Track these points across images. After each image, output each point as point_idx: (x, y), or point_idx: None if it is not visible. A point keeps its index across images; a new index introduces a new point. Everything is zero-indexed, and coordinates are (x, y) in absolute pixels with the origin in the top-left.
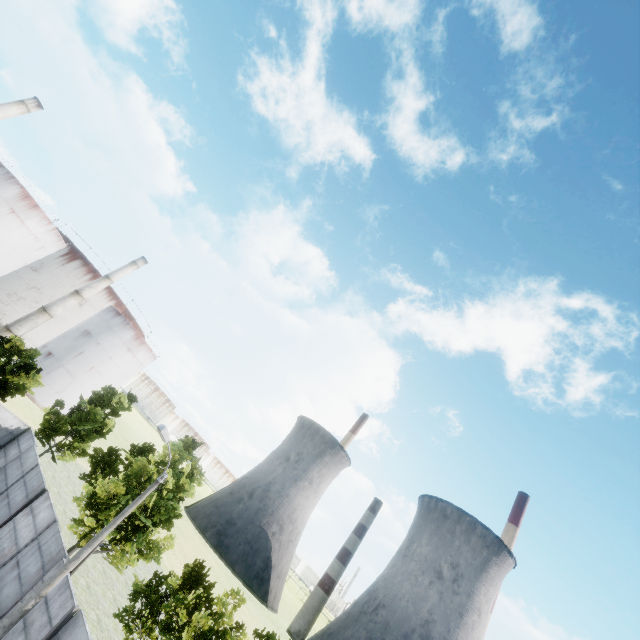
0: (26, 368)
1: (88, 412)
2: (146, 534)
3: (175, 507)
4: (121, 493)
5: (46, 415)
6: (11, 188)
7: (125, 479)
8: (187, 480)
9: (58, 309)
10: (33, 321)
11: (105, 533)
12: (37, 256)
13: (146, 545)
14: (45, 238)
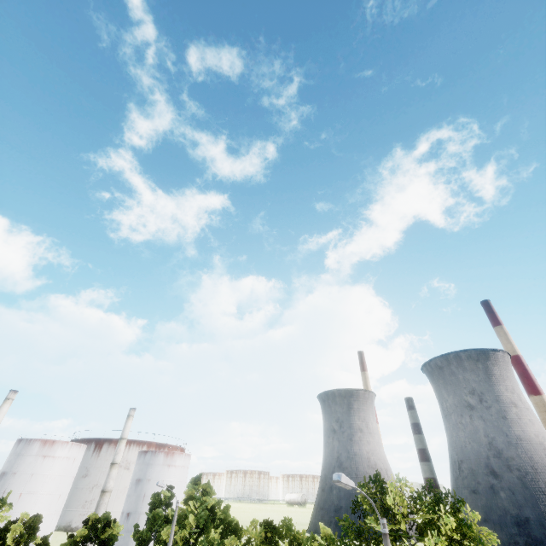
0: (107, 525)
1: (153, 516)
2: (205, 538)
3: (226, 518)
4: (177, 530)
5: (134, 537)
6: (34, 446)
7: (179, 524)
8: (205, 497)
9: (110, 484)
10: (103, 504)
11: (169, 545)
12: (76, 467)
13: (210, 543)
14: (72, 453)
